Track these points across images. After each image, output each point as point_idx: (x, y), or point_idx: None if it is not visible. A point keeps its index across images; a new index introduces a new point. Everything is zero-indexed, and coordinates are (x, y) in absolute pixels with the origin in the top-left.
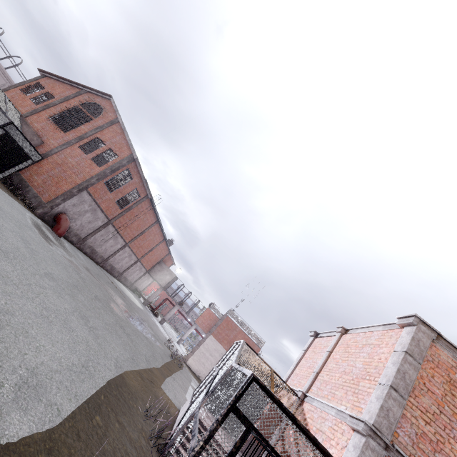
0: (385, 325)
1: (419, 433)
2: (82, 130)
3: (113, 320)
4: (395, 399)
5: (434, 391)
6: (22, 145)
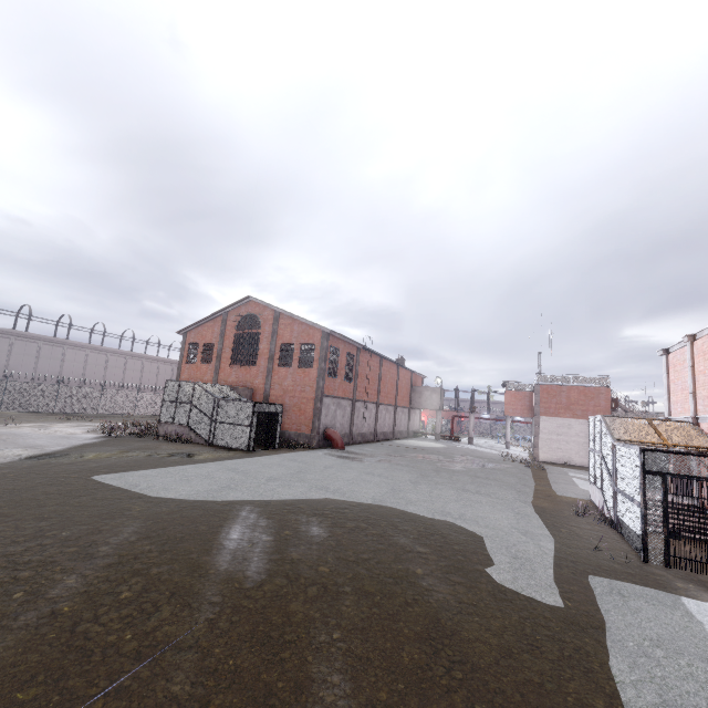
0: None
1: None
2: (264, 350)
3: (467, 477)
4: None
5: None
6: (269, 410)
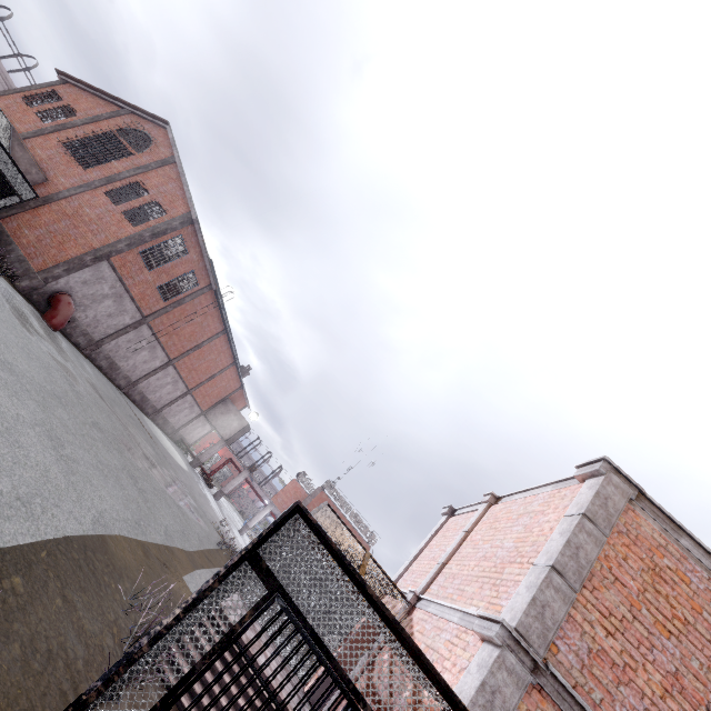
0: (558, 482)
1: (594, 650)
2: (114, 168)
3: (119, 464)
4: (558, 589)
5: (626, 583)
6: (4, 168)
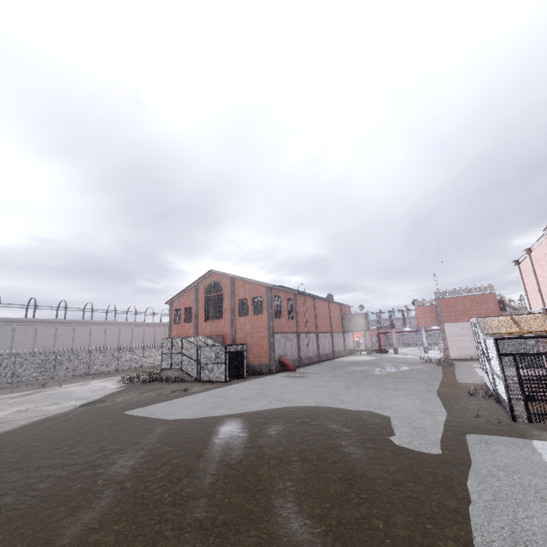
0: (543, 235)
1: None
2: (227, 306)
3: (389, 379)
4: None
5: None
6: (236, 350)
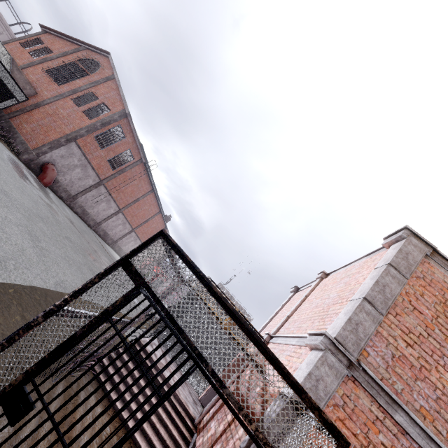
0: (370, 254)
1: (397, 356)
2: (77, 84)
3: (82, 261)
4: (368, 313)
5: (422, 311)
6: (5, 80)
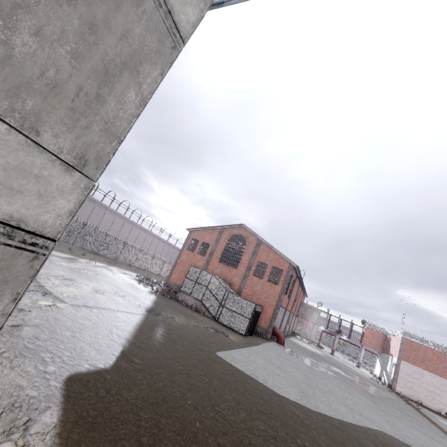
0: None
1: None
2: (244, 261)
3: (395, 409)
4: None
5: None
6: (257, 309)
